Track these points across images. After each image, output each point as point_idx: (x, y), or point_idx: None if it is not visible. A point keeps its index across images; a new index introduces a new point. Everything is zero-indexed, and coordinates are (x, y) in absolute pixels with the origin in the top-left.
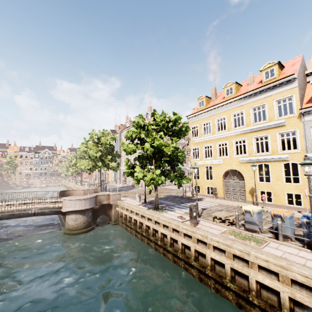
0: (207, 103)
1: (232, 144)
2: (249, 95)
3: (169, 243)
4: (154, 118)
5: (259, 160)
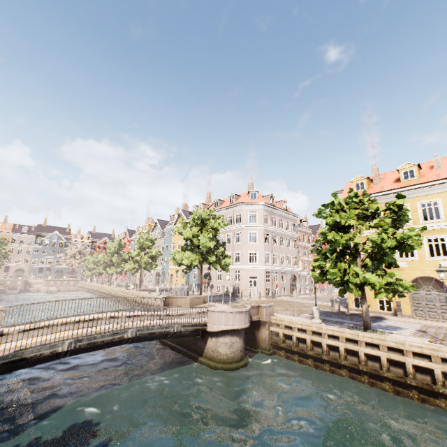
0: (368, 186)
1: (422, 241)
2: None
3: (442, 382)
4: (360, 200)
5: None
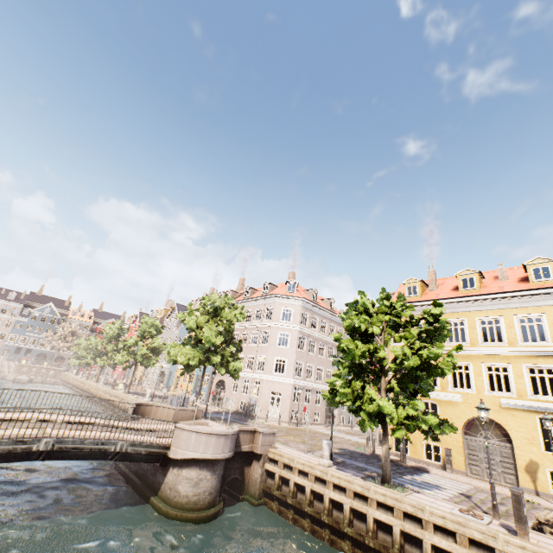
0: (422, 291)
1: (481, 369)
2: (512, 297)
3: None
4: (391, 303)
5: (541, 409)
